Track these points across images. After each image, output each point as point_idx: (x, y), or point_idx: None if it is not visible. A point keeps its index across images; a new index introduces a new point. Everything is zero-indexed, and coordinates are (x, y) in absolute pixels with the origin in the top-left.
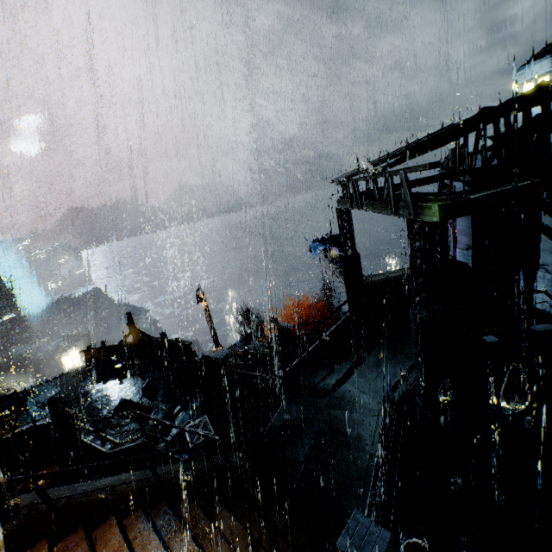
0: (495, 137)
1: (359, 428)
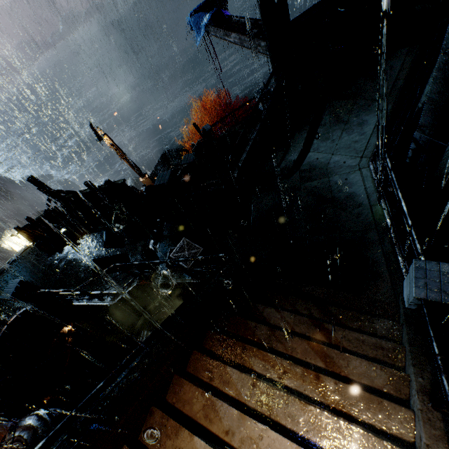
0: None
1: (345, 188)
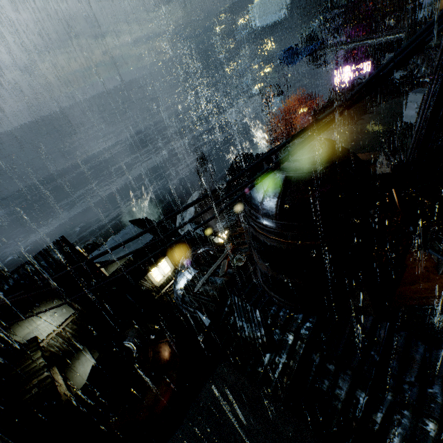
0: None
1: None
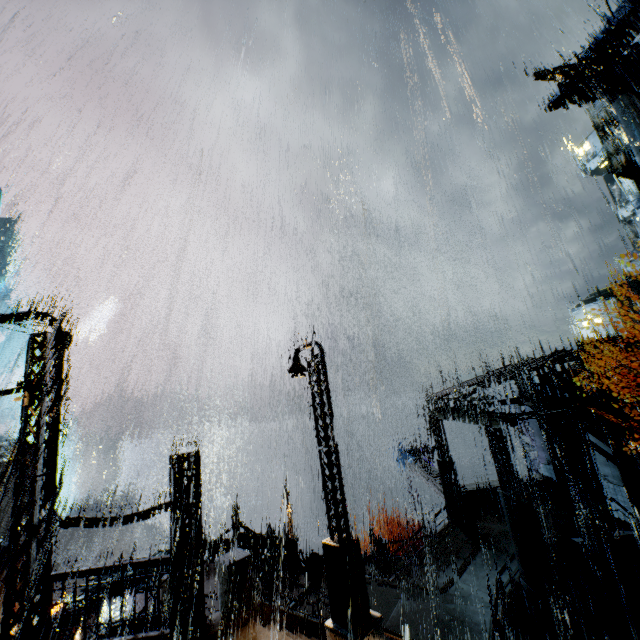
0: (539, 378)
1: (476, 616)
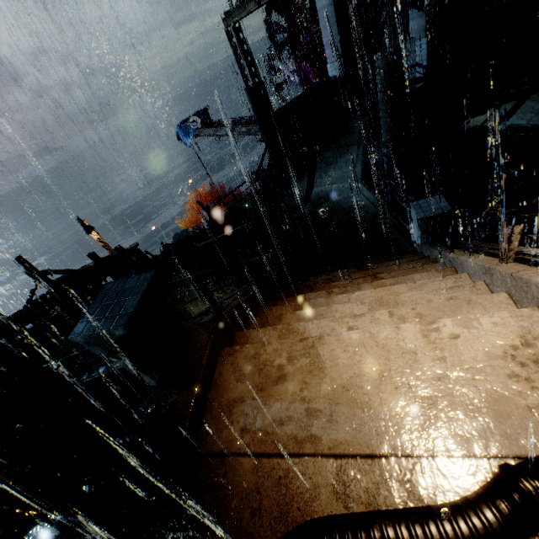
0: None
1: (350, 200)
